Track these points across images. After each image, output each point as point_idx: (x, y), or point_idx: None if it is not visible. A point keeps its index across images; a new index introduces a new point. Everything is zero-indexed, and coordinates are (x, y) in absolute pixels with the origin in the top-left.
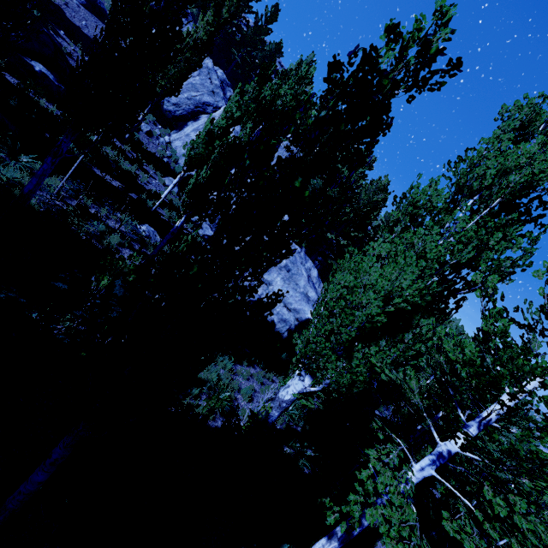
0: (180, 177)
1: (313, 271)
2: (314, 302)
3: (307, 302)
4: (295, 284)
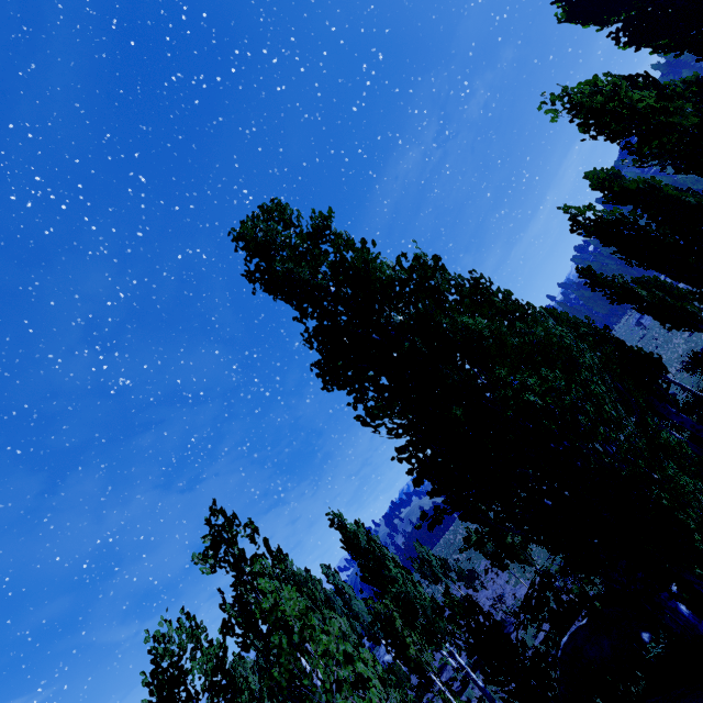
0: None
1: None
2: None
3: None
4: None
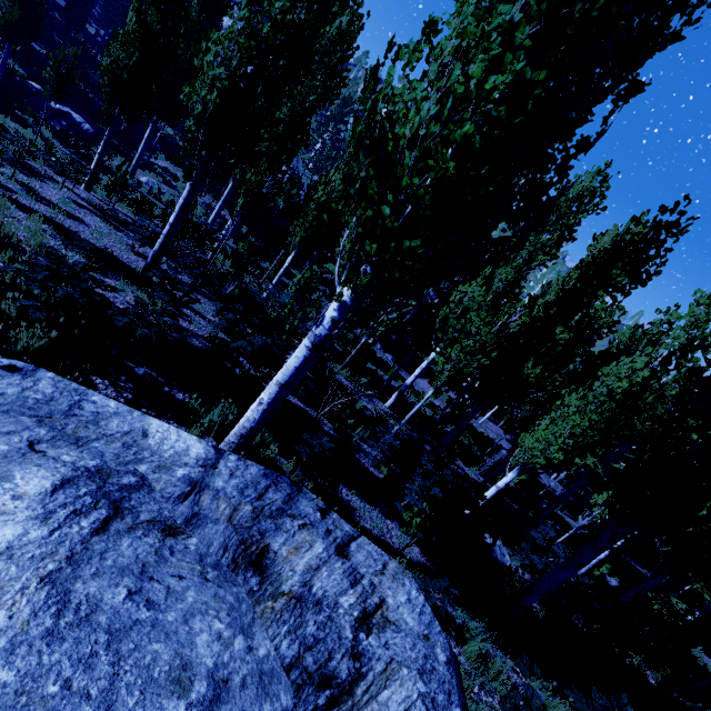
0: None
1: None
2: None
3: None
4: None
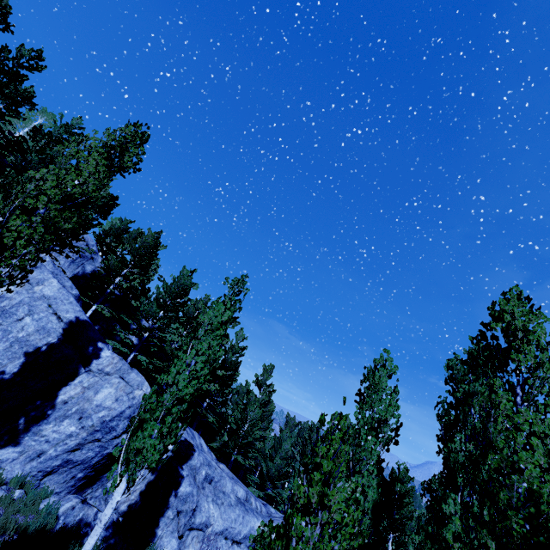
0: (118, 499)
1: (202, 443)
2: (245, 501)
3: (247, 511)
4: (224, 494)
